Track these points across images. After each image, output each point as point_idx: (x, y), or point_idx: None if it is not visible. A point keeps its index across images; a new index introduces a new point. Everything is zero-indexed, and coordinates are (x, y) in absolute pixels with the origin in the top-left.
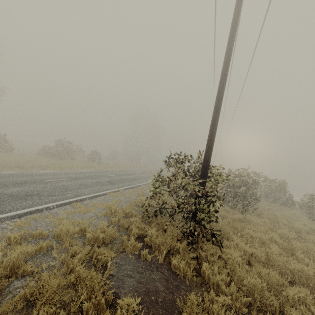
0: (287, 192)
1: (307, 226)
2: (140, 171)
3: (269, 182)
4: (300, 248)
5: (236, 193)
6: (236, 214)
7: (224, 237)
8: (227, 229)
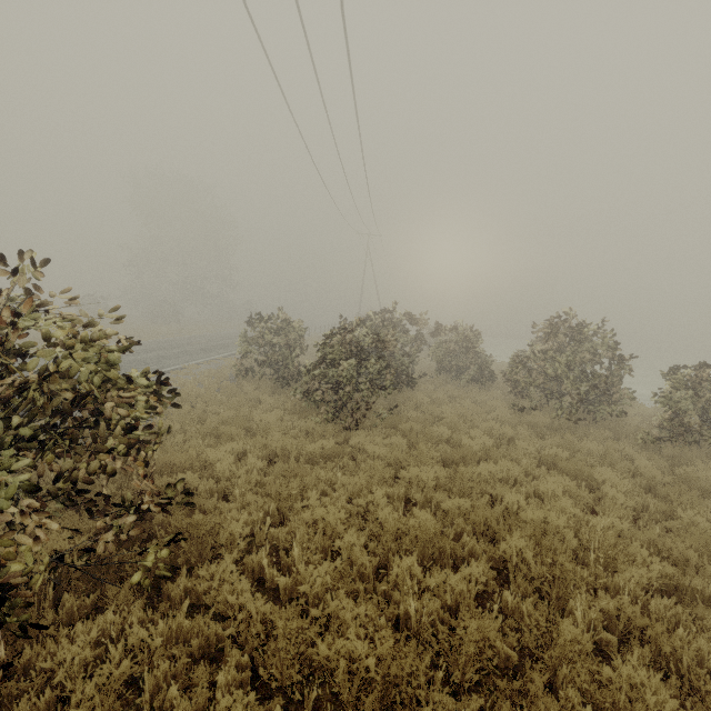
0: (482, 352)
1: (496, 431)
2: (149, 345)
3: (446, 335)
4: (422, 530)
5: (340, 379)
6: (329, 436)
7: (204, 548)
8: (216, 520)
